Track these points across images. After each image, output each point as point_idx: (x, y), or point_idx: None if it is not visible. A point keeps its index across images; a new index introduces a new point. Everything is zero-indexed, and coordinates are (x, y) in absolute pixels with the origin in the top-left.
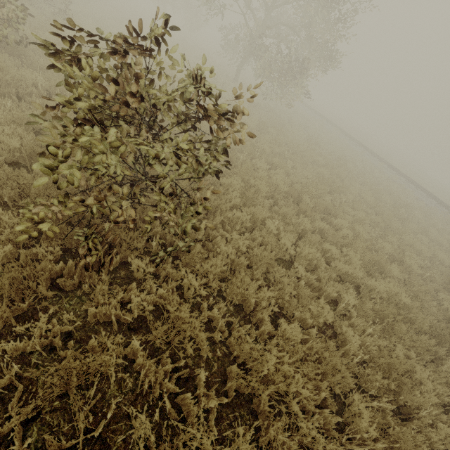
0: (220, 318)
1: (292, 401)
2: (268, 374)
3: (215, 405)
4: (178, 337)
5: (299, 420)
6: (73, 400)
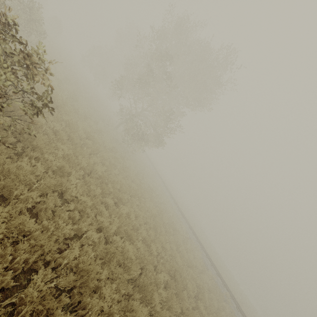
0: None
1: None
2: None
3: None
4: None
5: None
6: None
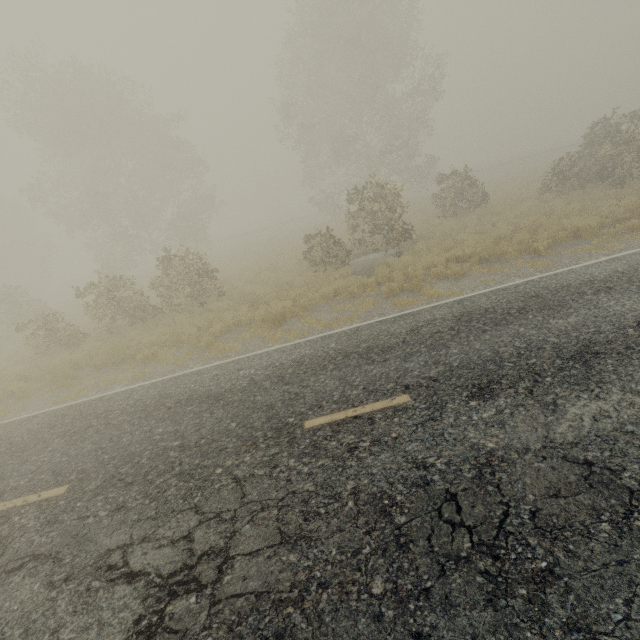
0: None
1: None
2: None
3: None
4: None
5: None
6: None
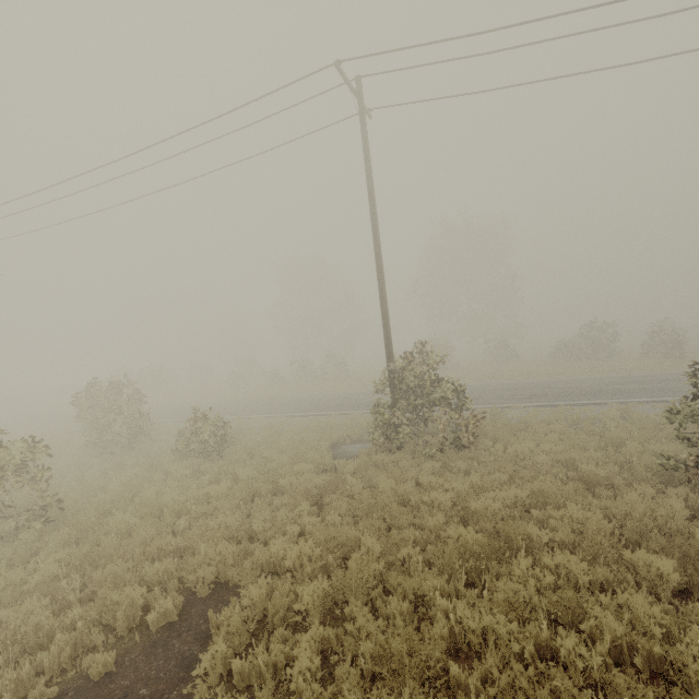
0: None
1: None
2: None
3: None
4: None
5: None
6: None
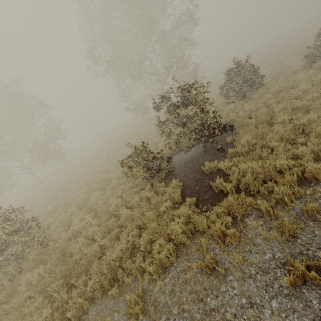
0: None
1: None
2: None
3: None
4: None
5: None
6: None
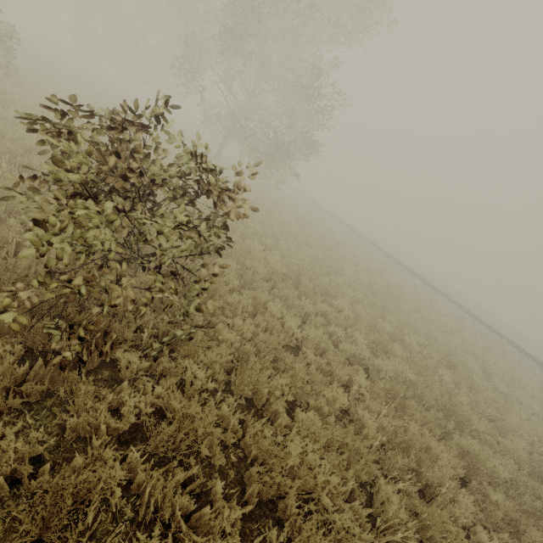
0: (231, 415)
1: (322, 493)
2: (292, 470)
3: (238, 517)
4: (185, 442)
5: (330, 522)
6: (56, 541)
